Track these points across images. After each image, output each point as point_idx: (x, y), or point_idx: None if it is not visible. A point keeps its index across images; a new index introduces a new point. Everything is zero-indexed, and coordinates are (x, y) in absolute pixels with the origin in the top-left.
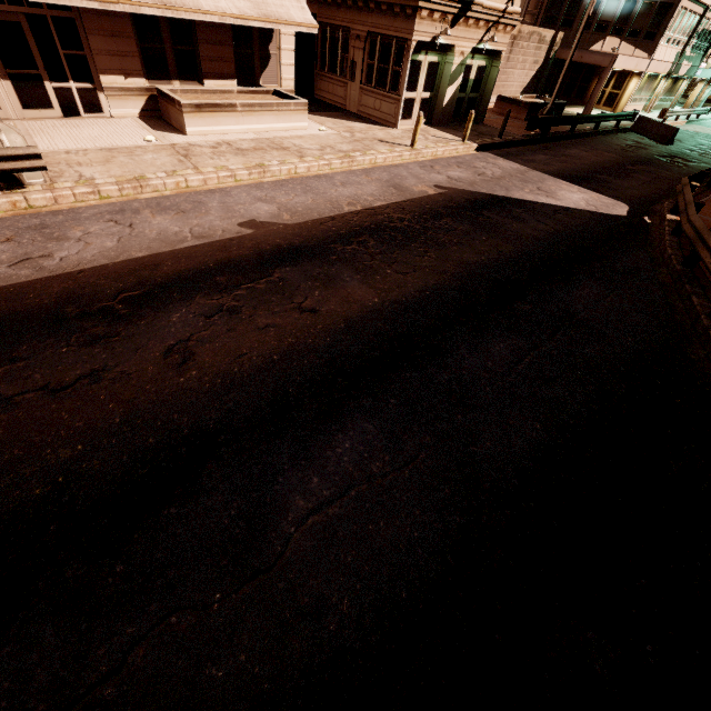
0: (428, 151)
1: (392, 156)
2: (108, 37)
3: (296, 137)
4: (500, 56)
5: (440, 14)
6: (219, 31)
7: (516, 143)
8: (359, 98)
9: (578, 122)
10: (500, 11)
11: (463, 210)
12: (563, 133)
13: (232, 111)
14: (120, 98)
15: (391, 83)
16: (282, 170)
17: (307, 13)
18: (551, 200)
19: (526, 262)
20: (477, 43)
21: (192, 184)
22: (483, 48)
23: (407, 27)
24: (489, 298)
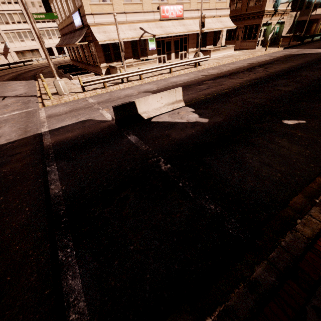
0: (271, 51)
1: (262, 53)
2: (192, 40)
3: (233, 54)
4: (284, 22)
5: (269, 15)
6: (211, 34)
7: (294, 46)
8: (240, 44)
9: (314, 37)
10: (284, 10)
11: (294, 56)
12: (309, 41)
13: (219, 50)
14: (190, 54)
15: (253, 37)
16: (240, 58)
17: (232, 24)
18: (317, 52)
19: (319, 59)
20: (278, 20)
21: (226, 62)
22: (278, 21)
23: (259, 21)
24: (315, 62)
